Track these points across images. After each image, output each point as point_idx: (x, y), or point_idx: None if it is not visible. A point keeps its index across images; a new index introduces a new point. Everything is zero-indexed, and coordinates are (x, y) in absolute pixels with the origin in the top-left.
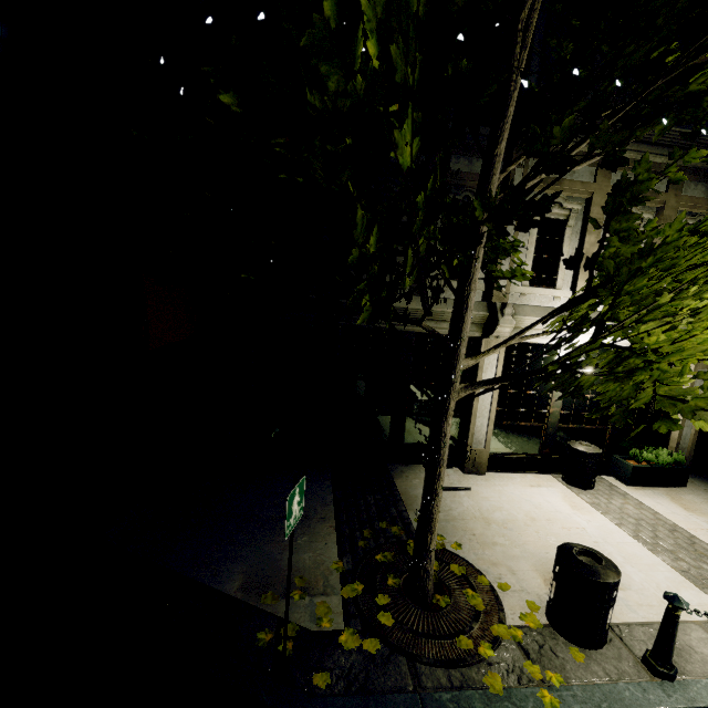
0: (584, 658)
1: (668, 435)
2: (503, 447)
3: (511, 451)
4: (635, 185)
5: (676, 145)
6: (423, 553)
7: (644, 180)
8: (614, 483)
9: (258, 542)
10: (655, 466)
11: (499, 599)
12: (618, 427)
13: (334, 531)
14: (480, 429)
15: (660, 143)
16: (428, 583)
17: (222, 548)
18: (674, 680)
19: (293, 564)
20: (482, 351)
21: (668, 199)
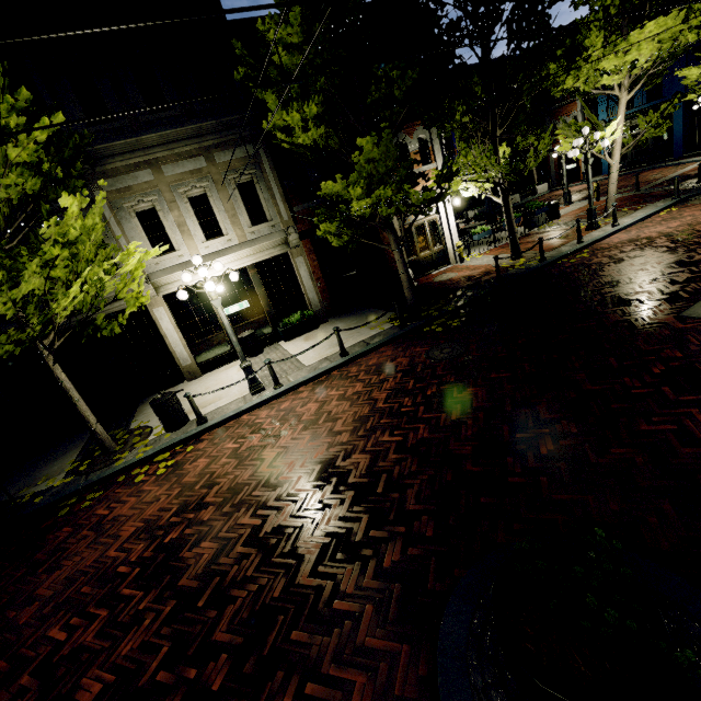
0: (172, 435)
1: (306, 301)
2: (207, 355)
3: (214, 356)
4: (37, 246)
5: (191, 136)
6: (92, 433)
7: (37, 243)
8: (281, 344)
9: (30, 476)
10: (295, 324)
11: (151, 433)
12: (271, 311)
13: (80, 450)
14: (182, 353)
15: (180, 139)
16: (105, 444)
17: (7, 488)
18: (204, 424)
19: (47, 473)
20: (150, 309)
21: (211, 169)
